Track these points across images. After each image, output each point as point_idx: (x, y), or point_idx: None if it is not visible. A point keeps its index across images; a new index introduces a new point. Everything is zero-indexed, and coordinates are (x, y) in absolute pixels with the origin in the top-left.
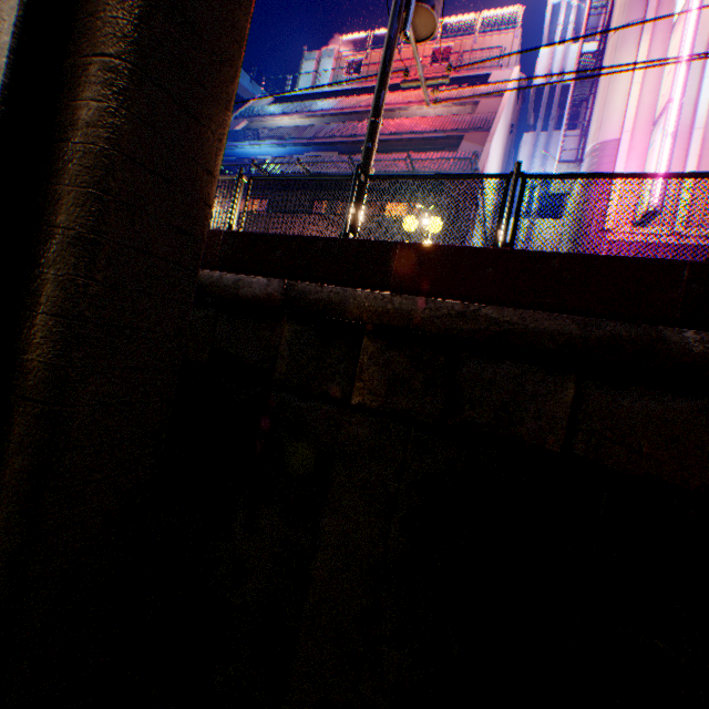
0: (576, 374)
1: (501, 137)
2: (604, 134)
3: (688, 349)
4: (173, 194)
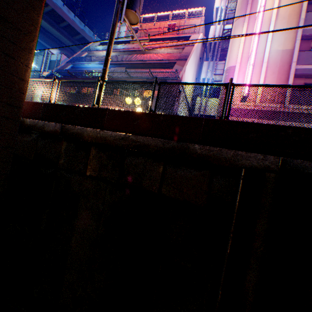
0: (164, 162)
1: (193, 63)
2: (230, 63)
3: (196, 152)
4: (0, 88)
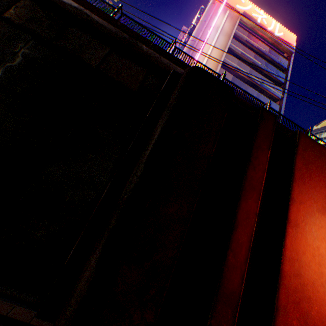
0: (111, 49)
1: None
2: None
3: (143, 50)
4: None
